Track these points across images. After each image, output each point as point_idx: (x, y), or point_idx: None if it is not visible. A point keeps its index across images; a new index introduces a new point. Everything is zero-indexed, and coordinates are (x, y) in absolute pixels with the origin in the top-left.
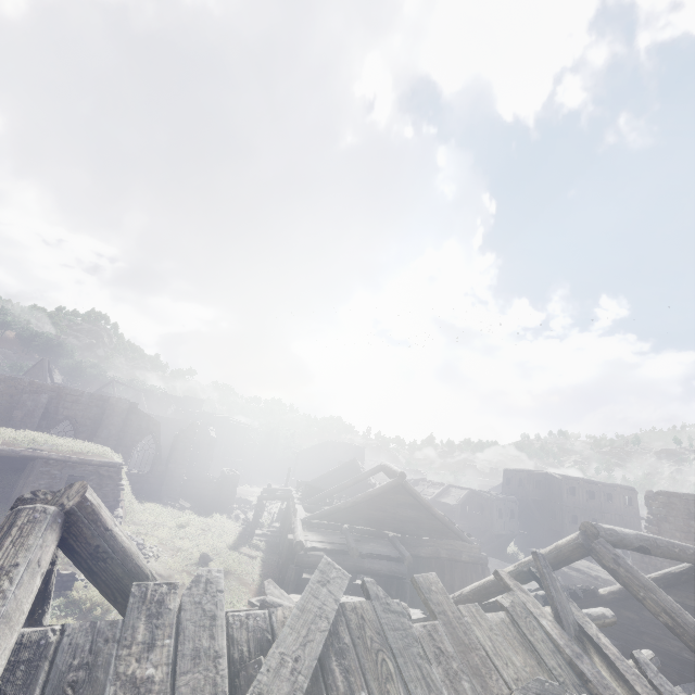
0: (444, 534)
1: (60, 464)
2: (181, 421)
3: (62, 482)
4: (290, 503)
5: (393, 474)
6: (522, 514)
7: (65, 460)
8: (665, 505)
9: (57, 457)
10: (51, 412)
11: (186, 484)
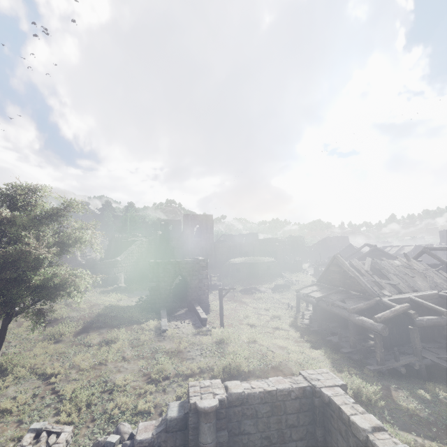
0: None
1: (263, 263)
2: None
3: (266, 268)
4: None
5: (371, 246)
6: None
7: (264, 262)
8: None
9: (262, 262)
10: (240, 251)
11: (284, 266)
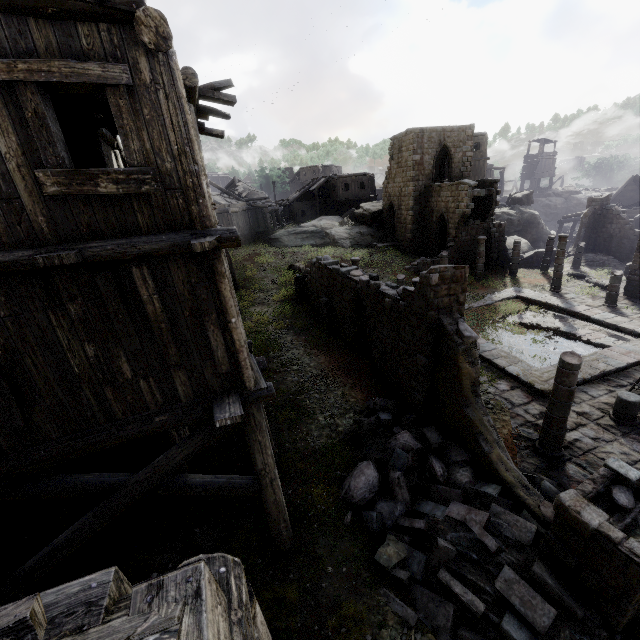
0: None
1: None
2: None
3: None
4: None
5: None
6: None
7: None
8: (393, 148)
9: None
10: None
11: None
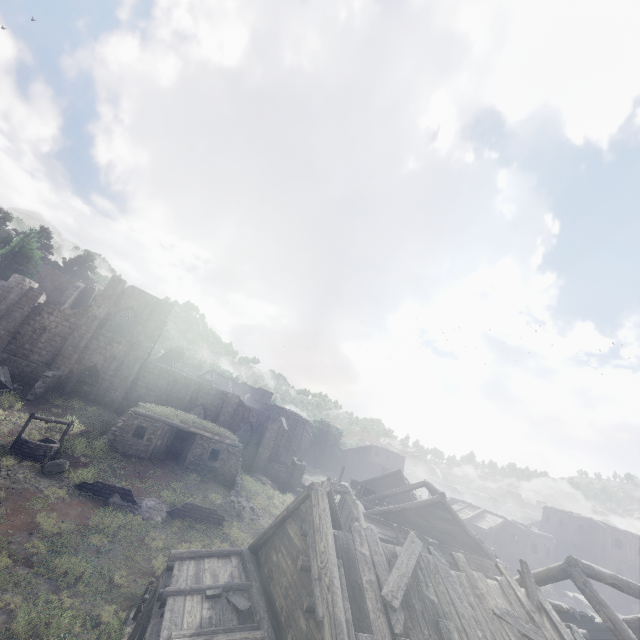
0: (474, 550)
1: (208, 440)
2: (260, 411)
3: (208, 452)
4: (347, 497)
5: (435, 491)
6: (562, 555)
7: (211, 438)
8: None
9: (207, 435)
10: (193, 398)
11: (268, 465)
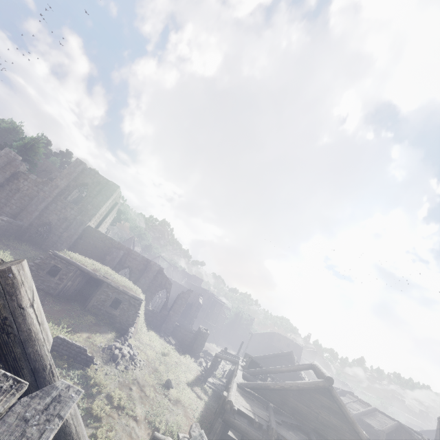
0: None
1: (113, 289)
2: (186, 288)
3: (111, 300)
4: (235, 367)
5: (321, 375)
6: None
7: (116, 288)
8: None
9: (113, 285)
10: (122, 261)
11: (176, 328)
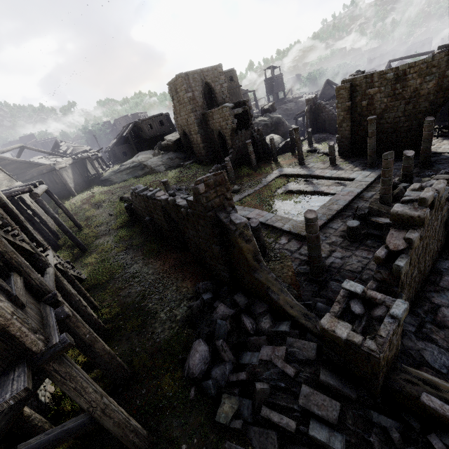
0: (33, 167)
1: None
2: None
3: None
4: None
5: None
6: None
7: None
8: (171, 91)
9: None
10: None
11: None
